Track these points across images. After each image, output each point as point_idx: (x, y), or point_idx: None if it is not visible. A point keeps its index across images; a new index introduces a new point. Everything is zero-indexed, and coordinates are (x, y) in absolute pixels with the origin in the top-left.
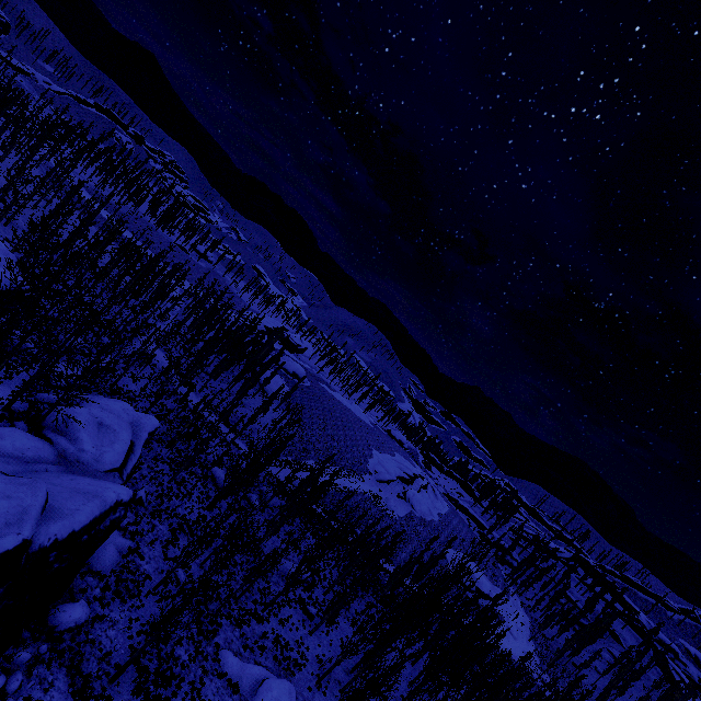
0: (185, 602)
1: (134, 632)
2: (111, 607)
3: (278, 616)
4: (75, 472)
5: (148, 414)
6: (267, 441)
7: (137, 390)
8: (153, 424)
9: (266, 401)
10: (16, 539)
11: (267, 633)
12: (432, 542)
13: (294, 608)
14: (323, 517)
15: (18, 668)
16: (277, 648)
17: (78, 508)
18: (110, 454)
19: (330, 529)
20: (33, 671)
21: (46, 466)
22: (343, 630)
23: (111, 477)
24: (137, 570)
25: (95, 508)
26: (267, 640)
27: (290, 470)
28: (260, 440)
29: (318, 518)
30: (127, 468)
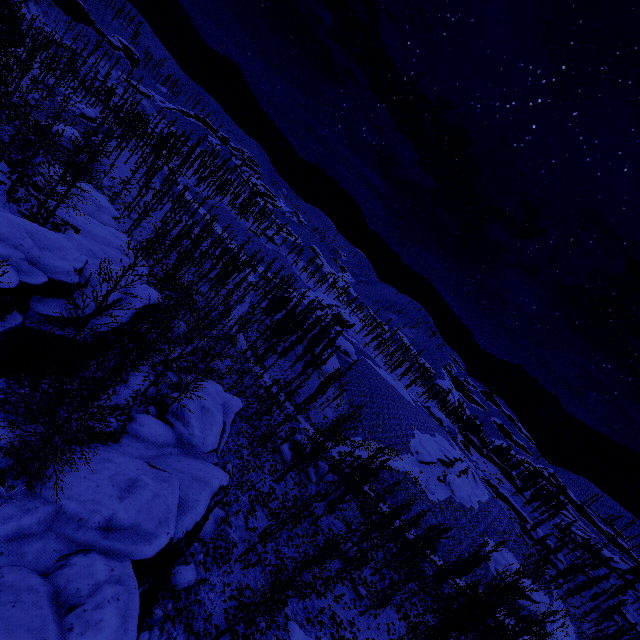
0: (274, 594)
1: (226, 596)
2: (210, 571)
3: (333, 592)
4: (187, 453)
5: (234, 396)
6: (322, 417)
7: (223, 368)
8: (238, 405)
9: (325, 384)
10: (167, 538)
11: (325, 609)
12: (480, 548)
13: (345, 586)
14: (369, 494)
15: (155, 623)
16: (333, 626)
17: (197, 499)
18: (210, 436)
19: (375, 507)
20: (164, 627)
21: (170, 449)
22: (388, 615)
23: (211, 456)
24: (227, 538)
25: (208, 497)
26: (325, 615)
27: (341, 445)
28: (315, 416)
29: (364, 495)
30: (220, 446)
